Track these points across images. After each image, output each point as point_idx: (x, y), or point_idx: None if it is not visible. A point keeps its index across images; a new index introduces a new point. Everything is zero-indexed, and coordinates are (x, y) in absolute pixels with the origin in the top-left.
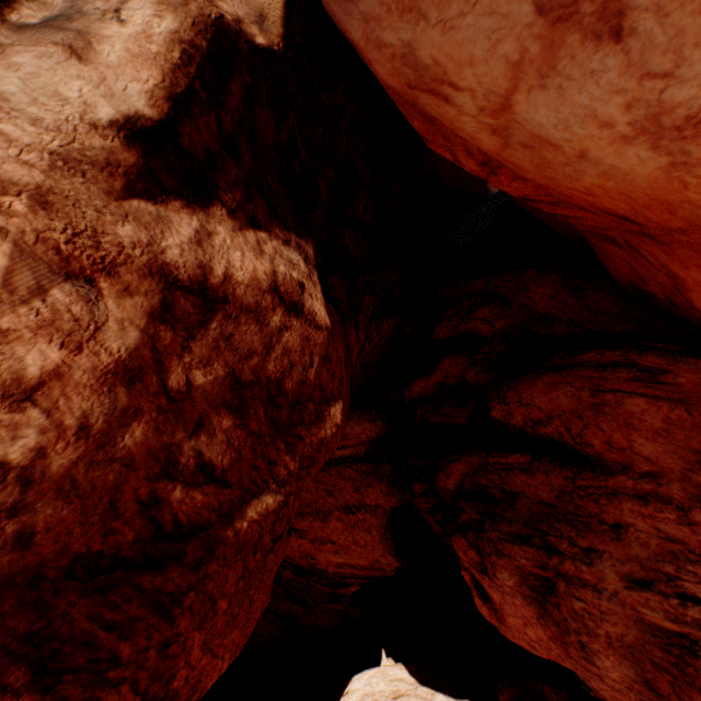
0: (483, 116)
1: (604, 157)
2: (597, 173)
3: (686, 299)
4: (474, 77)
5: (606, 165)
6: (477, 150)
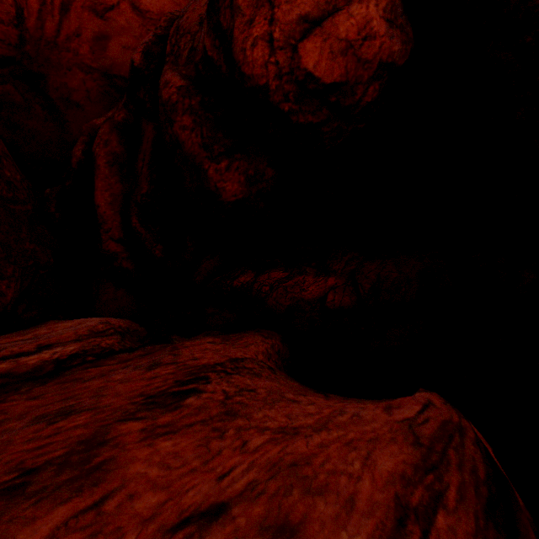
0: None
1: None
2: None
3: (147, 16)
4: None
5: None
6: None
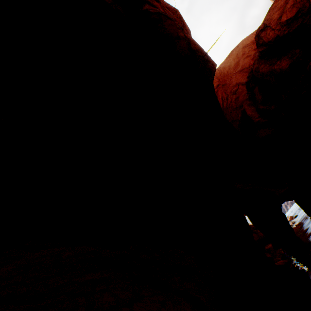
0: None
1: None
2: None
3: None
4: None
5: None
6: None
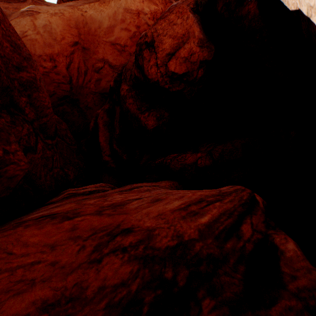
0: (34, 33)
1: (52, 19)
2: (56, 26)
3: (115, 67)
4: (28, 27)
5: (54, 22)
6: (45, 57)
